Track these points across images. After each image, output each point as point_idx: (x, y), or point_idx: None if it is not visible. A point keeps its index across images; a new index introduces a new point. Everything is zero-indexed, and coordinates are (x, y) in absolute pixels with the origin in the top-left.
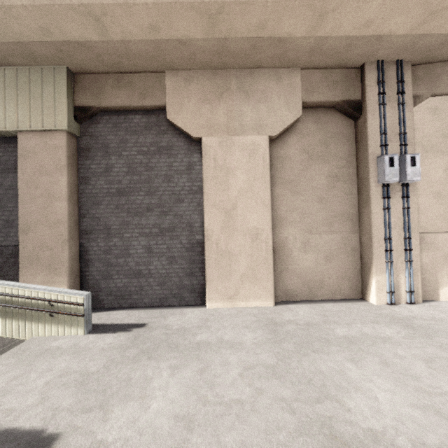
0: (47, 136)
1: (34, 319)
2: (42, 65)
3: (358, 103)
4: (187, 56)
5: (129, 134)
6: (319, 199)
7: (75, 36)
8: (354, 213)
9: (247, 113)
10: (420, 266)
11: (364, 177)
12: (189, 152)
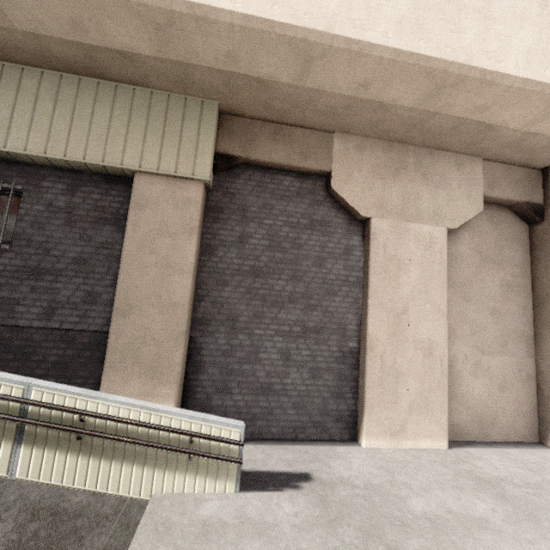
0: (178, 185)
1: (159, 463)
2: (187, 94)
3: (540, 207)
4: (374, 121)
5: (276, 198)
6: (492, 310)
7: (264, 72)
8: (529, 332)
9: (424, 197)
10: None
11: (547, 292)
12: (348, 233)
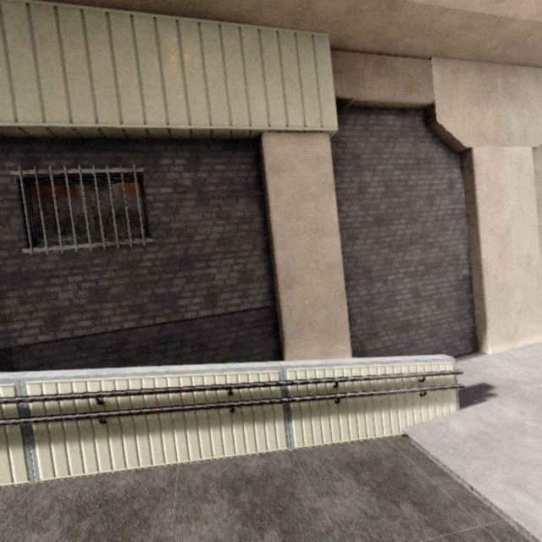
0: (306, 141)
1: (399, 405)
2: (296, 29)
3: None
4: (480, 41)
5: (383, 140)
6: None
7: None
8: None
9: (513, 119)
10: None
11: None
12: (449, 167)
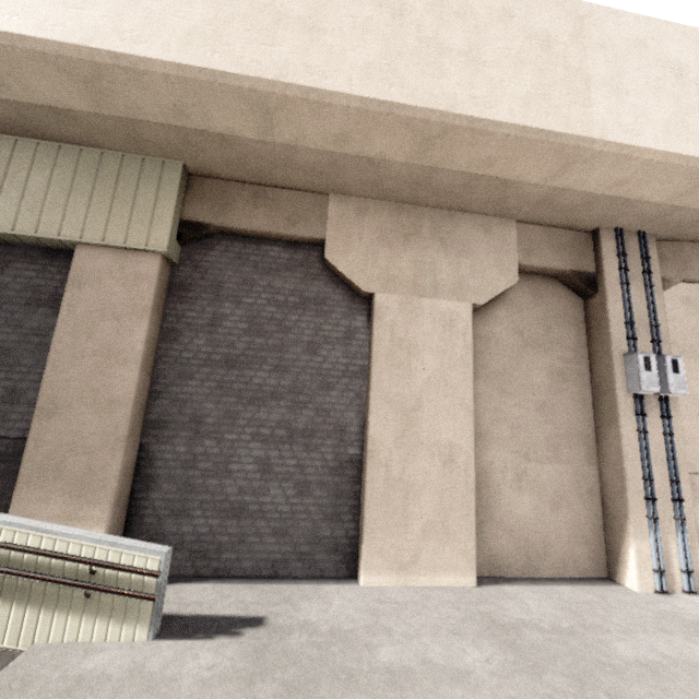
0: (129, 258)
1: (47, 602)
2: (145, 154)
3: (591, 276)
4: (371, 180)
5: (259, 272)
6: (539, 405)
7: (222, 126)
8: (589, 432)
9: (443, 267)
10: (695, 528)
11: (605, 380)
12: (350, 312)
